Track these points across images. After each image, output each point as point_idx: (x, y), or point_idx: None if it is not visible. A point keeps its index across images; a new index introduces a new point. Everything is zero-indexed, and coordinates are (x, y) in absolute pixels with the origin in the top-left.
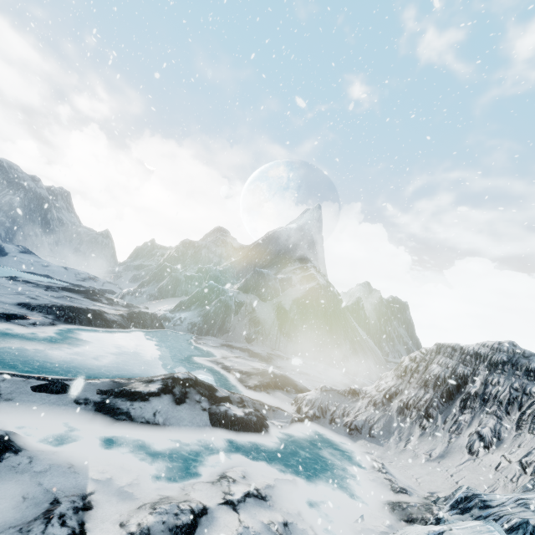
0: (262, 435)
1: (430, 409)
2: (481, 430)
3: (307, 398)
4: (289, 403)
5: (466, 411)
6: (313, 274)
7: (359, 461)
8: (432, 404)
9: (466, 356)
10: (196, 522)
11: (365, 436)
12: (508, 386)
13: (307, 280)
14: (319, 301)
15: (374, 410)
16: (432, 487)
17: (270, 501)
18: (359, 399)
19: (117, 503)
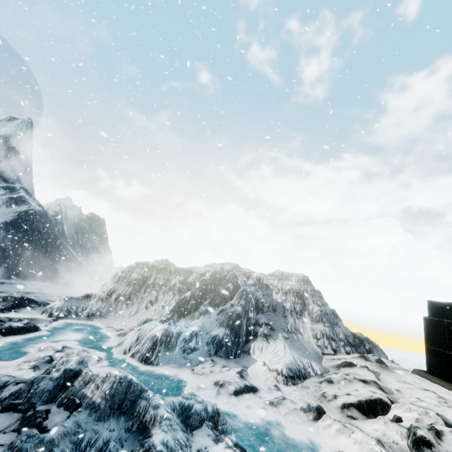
0: (40, 332)
1: (131, 295)
2: (151, 298)
3: (56, 307)
4: (38, 314)
5: (146, 292)
6: (24, 197)
7: (98, 328)
8: (132, 292)
9: (149, 267)
10: (52, 358)
11: (98, 317)
12: (163, 278)
13: (16, 202)
14: (34, 226)
15: (102, 302)
16: (131, 326)
17: (72, 347)
18: (91, 299)
19: (2, 370)
